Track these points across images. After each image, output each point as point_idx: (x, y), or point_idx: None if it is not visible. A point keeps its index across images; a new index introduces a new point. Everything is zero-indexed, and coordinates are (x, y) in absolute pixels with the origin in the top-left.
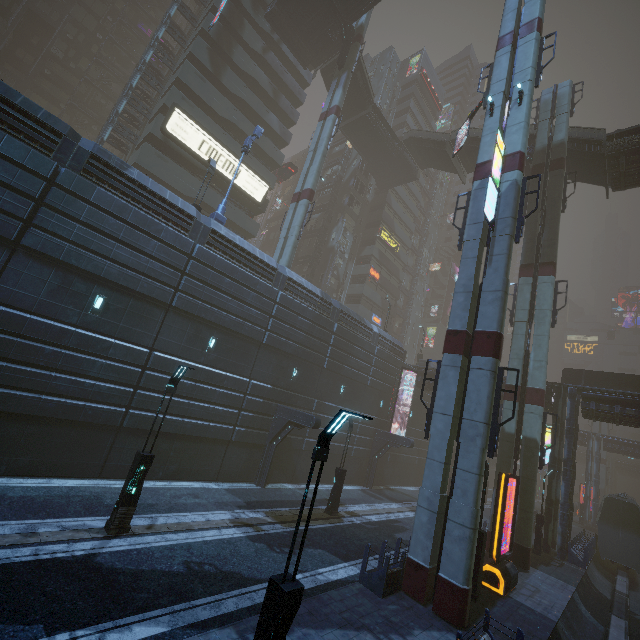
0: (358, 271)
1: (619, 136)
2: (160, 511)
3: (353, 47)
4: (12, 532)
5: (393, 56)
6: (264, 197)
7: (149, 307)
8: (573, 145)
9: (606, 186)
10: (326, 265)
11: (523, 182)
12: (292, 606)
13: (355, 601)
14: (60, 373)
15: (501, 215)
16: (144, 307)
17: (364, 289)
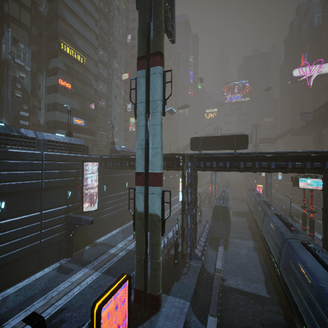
0: (49, 82)
1: None
2: None
3: None
4: None
5: None
6: None
7: None
8: None
9: None
10: (3, 78)
11: None
12: None
13: None
14: None
15: None
16: None
17: (57, 98)
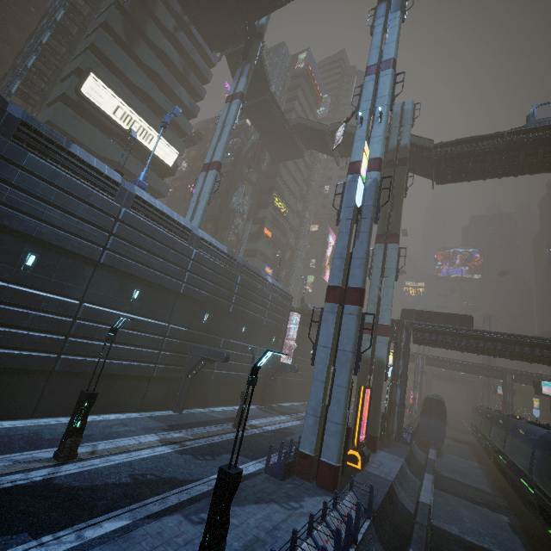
0: (254, 230)
1: (441, 147)
2: (97, 439)
3: (255, 43)
4: None
5: (285, 50)
6: (175, 162)
7: (79, 264)
8: (413, 148)
9: (432, 180)
10: (228, 224)
11: (381, 180)
12: (236, 483)
13: (263, 485)
14: None
15: (366, 203)
16: (74, 264)
17: (259, 245)
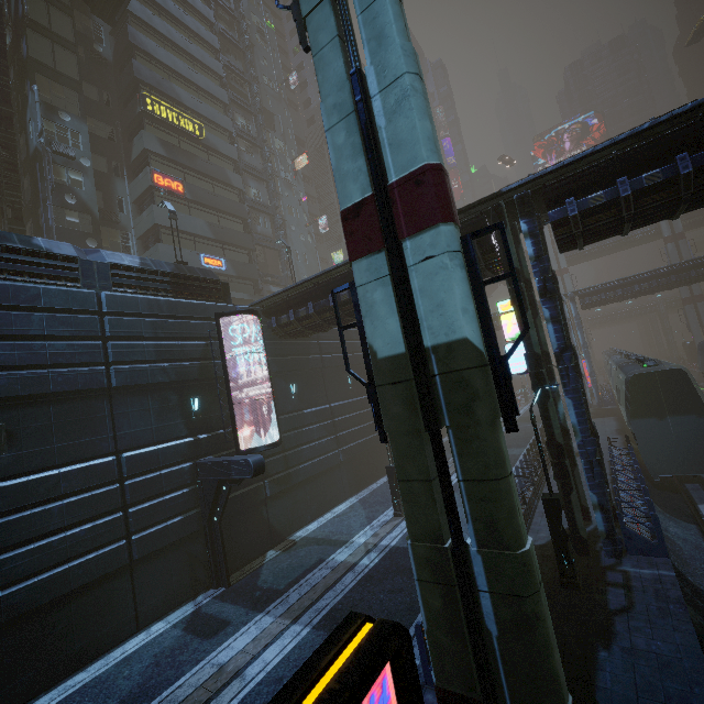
0: (137, 189)
1: None
2: None
3: None
4: None
5: None
6: None
7: None
8: None
9: None
10: (37, 189)
11: None
12: None
13: None
14: None
15: None
16: None
17: (156, 215)
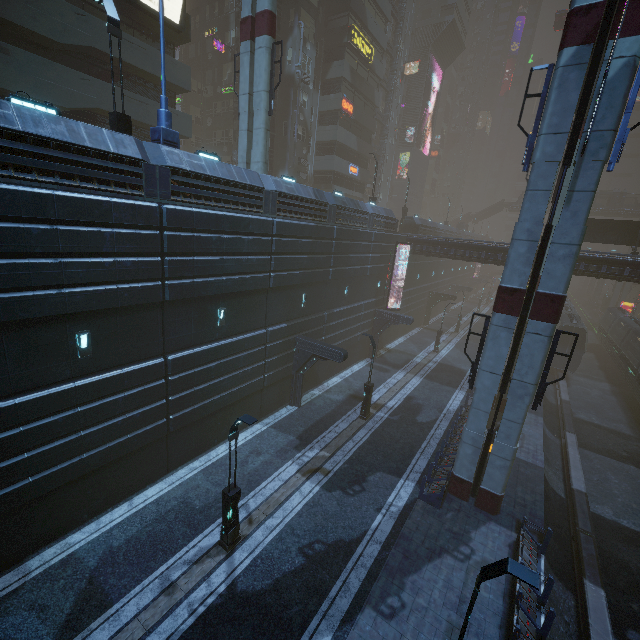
0: (326, 105)
1: None
2: (244, 492)
3: None
4: (155, 594)
5: None
6: (182, 11)
7: (141, 314)
8: None
9: None
10: (288, 108)
11: None
12: None
13: (425, 524)
14: (86, 428)
15: (598, 125)
16: (135, 318)
17: (337, 133)
